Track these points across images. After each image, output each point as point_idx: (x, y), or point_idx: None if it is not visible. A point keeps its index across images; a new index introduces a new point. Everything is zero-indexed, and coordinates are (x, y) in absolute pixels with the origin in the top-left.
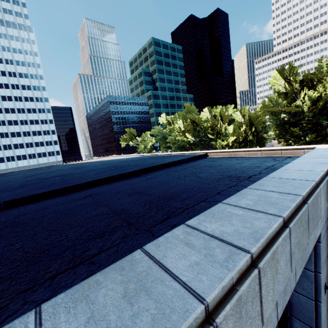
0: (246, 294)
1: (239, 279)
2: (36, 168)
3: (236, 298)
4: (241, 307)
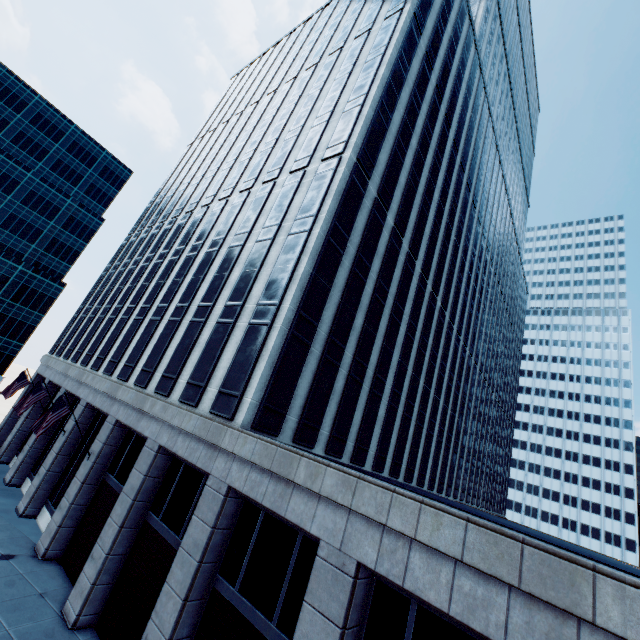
0: (632, 594)
1: (633, 586)
2: (565, 541)
3: (618, 582)
4: (624, 595)
